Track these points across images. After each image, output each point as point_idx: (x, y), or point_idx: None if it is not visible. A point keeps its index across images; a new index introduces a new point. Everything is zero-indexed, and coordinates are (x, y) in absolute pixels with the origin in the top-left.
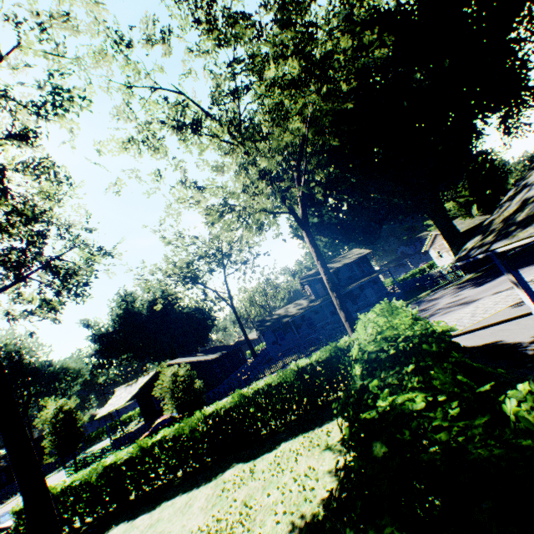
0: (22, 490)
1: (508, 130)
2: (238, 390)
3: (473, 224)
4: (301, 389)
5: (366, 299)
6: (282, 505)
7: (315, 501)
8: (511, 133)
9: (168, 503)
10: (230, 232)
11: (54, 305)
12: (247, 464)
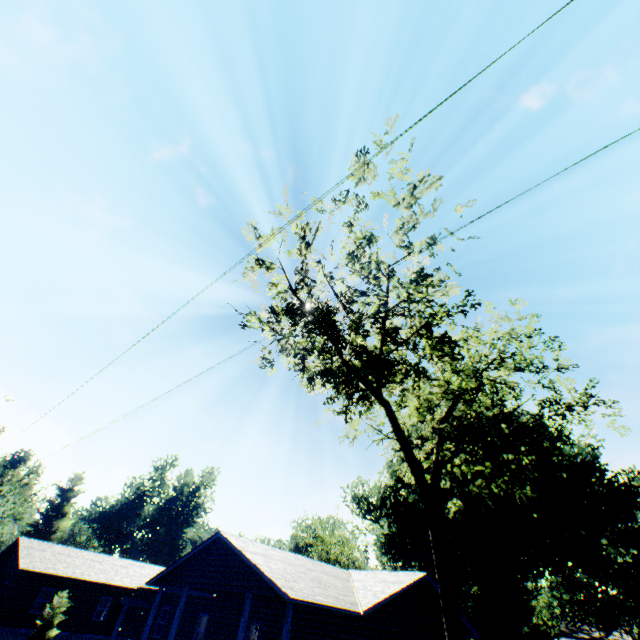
0: None
1: None
2: None
3: None
4: None
5: None
6: None
7: None
8: None
9: None
10: None
11: None
12: None
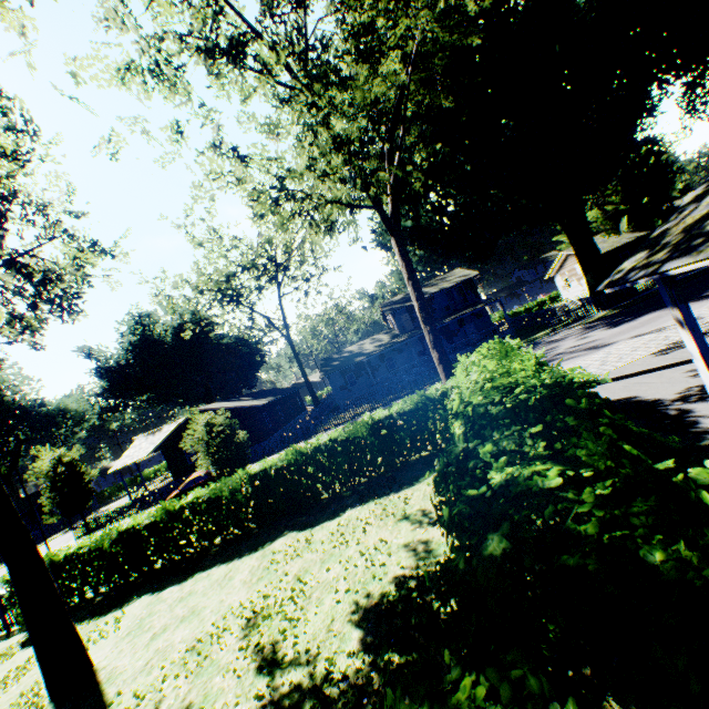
0: (6, 560)
1: (693, 106)
2: (293, 445)
3: (619, 243)
4: (375, 446)
5: (466, 337)
6: (345, 582)
7: (386, 578)
8: (697, 112)
9: (203, 574)
10: (288, 231)
11: (30, 324)
12: (303, 533)
